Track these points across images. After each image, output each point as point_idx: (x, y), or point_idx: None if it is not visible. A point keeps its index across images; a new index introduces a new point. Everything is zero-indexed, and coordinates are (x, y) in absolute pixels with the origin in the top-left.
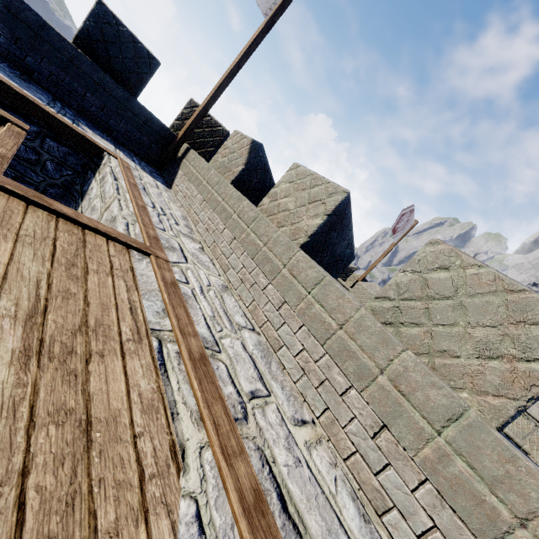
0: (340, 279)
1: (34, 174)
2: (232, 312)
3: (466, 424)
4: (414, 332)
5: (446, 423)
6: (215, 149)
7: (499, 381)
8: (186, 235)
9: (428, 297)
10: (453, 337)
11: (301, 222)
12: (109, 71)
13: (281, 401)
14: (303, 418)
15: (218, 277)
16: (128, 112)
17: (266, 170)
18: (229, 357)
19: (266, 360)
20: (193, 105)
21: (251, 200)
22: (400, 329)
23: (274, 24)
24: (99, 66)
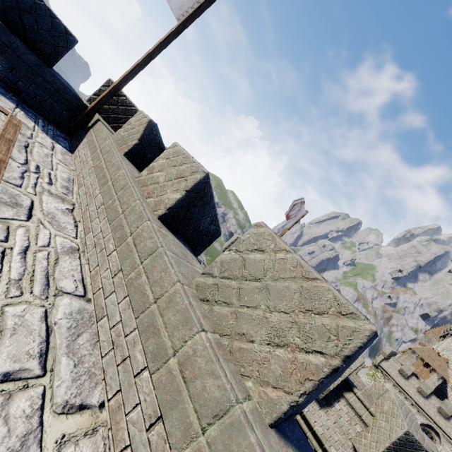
0: None
1: None
2: (60, 276)
3: (229, 423)
4: (224, 311)
5: (213, 419)
6: None
7: (281, 371)
8: (56, 195)
9: (242, 277)
10: (253, 320)
11: (164, 195)
12: (22, 37)
13: (60, 382)
14: (86, 401)
15: (71, 239)
16: (39, 78)
17: (160, 148)
18: (1, 329)
19: (75, 331)
20: (111, 84)
21: None
22: (213, 307)
23: (185, 28)
24: (12, 31)
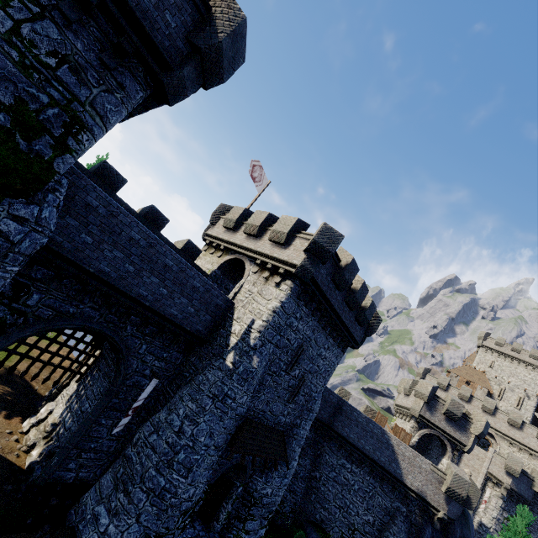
0: (227, 214)
1: None
2: None
3: None
4: None
5: None
6: None
7: None
8: None
9: None
10: None
11: None
12: None
13: None
14: None
15: None
16: None
17: None
18: None
19: None
20: None
21: None
22: None
23: None
24: None
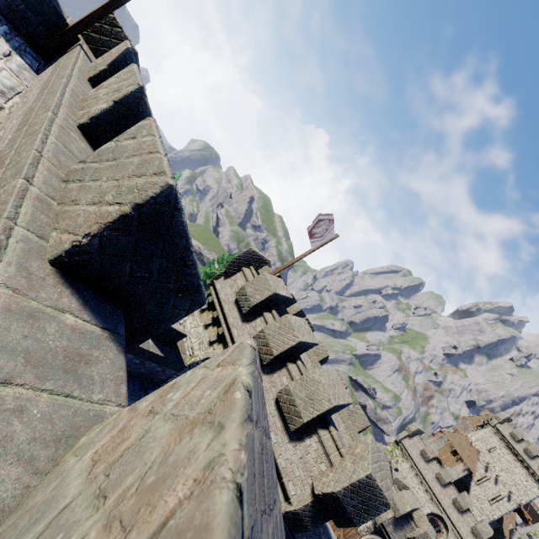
0: (252, 267)
1: None
2: None
3: None
4: (74, 187)
5: None
6: None
7: (83, 221)
8: None
9: (105, 160)
10: (90, 189)
11: (94, 107)
12: None
13: None
14: None
15: None
16: None
17: None
18: None
19: None
20: None
21: None
22: (68, 185)
23: None
24: None
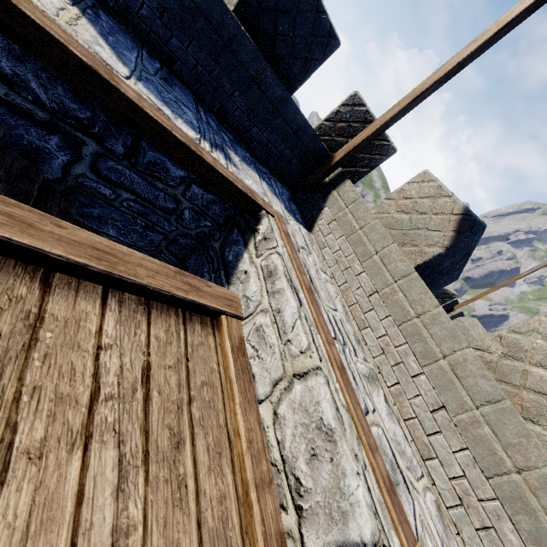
0: None
1: (167, 223)
2: None
3: None
4: None
5: None
6: (369, 170)
7: None
8: (369, 377)
9: None
10: None
11: None
12: (268, 55)
13: None
14: None
15: (425, 483)
16: (279, 118)
17: (467, 253)
18: None
19: None
20: (356, 102)
21: (425, 282)
22: None
23: None
24: (258, 48)
